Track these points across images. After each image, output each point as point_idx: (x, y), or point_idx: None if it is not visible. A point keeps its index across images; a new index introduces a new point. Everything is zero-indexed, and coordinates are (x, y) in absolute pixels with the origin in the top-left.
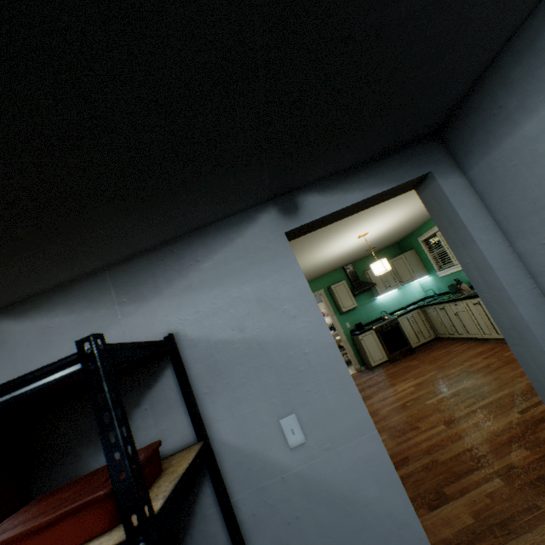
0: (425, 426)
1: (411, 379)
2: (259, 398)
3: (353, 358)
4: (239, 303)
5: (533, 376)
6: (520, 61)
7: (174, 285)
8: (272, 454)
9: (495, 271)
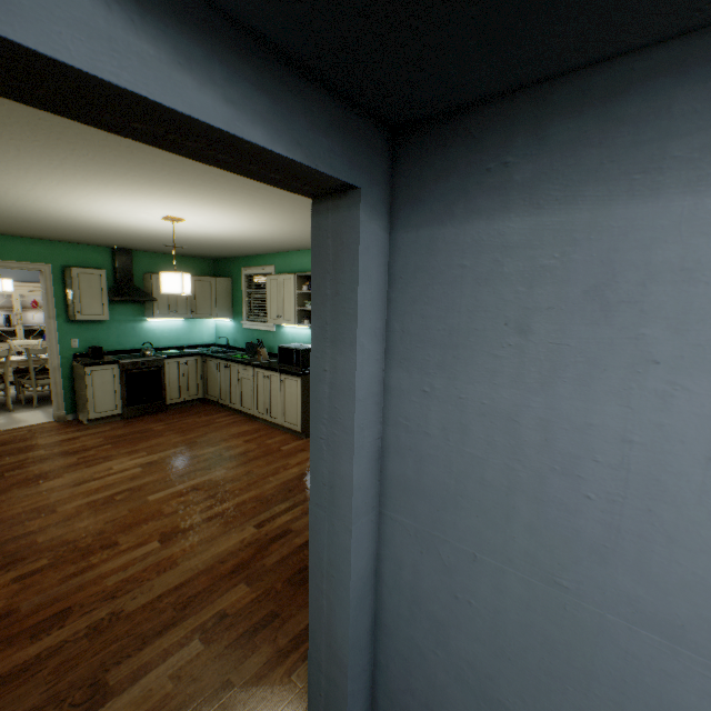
0: (130, 542)
1: (145, 453)
2: None
3: (60, 399)
4: None
5: (318, 550)
6: (579, 115)
7: None
8: None
9: (356, 402)
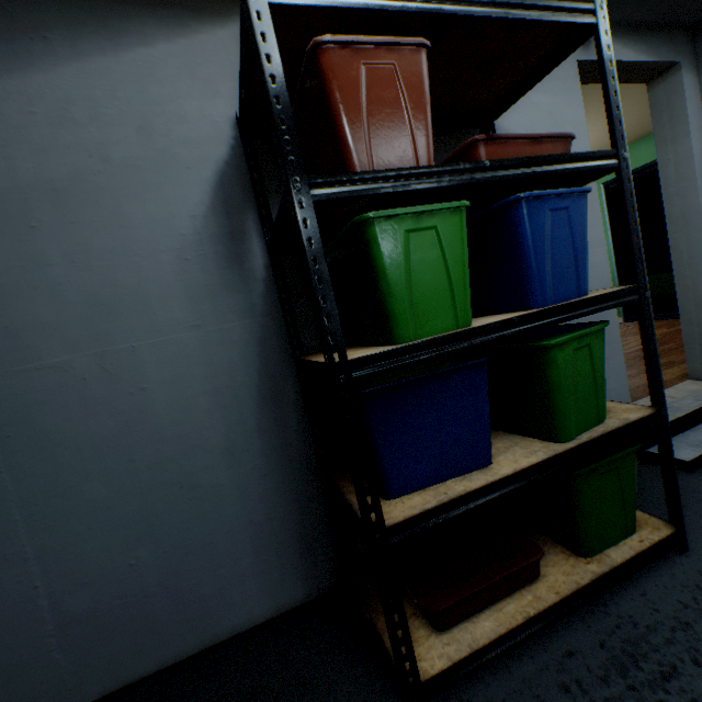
0: None
1: None
2: None
3: None
4: (534, 109)
5: (677, 258)
6: None
7: None
8: None
9: (694, 163)
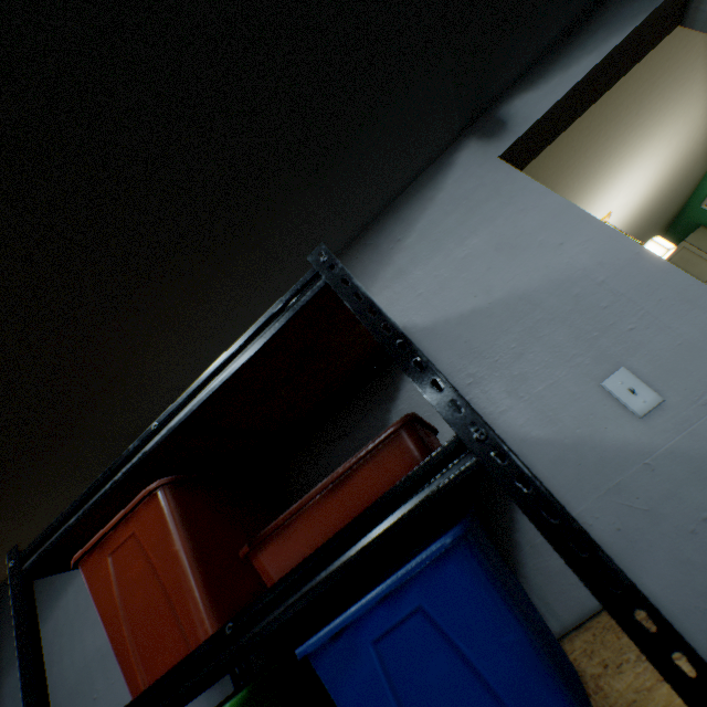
0: None
1: None
2: (552, 366)
3: None
4: (470, 263)
5: None
6: None
7: (380, 278)
8: (610, 435)
9: None
